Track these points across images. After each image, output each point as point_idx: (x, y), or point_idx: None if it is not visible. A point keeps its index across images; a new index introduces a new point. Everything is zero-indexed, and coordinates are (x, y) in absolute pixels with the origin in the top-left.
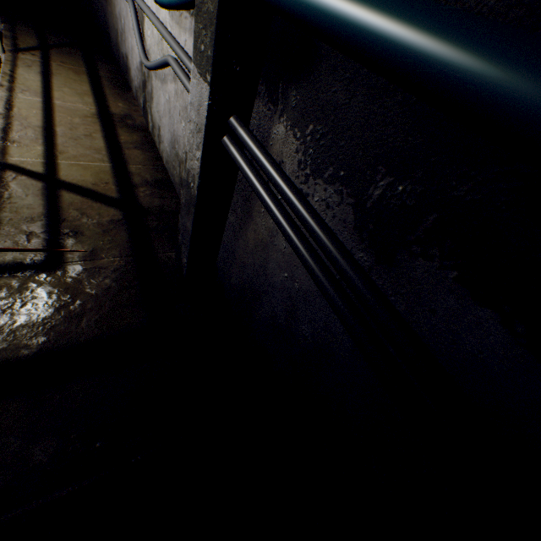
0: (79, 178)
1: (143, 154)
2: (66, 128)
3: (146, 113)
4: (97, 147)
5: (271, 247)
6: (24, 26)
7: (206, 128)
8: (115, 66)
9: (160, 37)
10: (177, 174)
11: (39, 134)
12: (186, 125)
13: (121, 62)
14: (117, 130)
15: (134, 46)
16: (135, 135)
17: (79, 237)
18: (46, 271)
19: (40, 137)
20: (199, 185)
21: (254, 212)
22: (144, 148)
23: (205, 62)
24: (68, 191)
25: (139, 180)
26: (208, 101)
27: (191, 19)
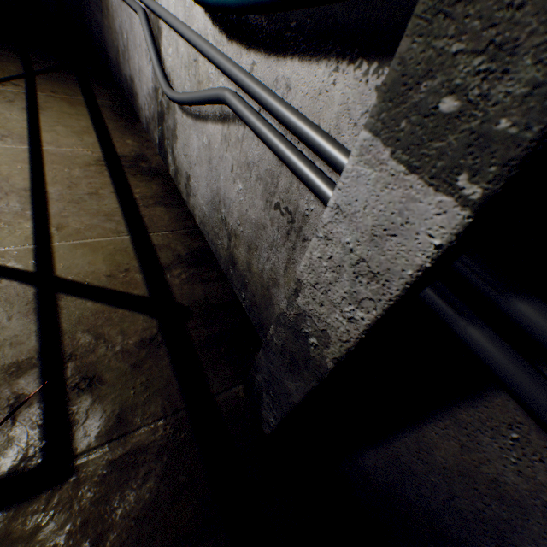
0: (87, 269)
1: (167, 211)
2: (63, 187)
3: (164, 152)
4: (107, 210)
5: (545, 522)
6: (4, 49)
7: (411, 285)
8: (116, 90)
9: (191, 57)
10: (222, 245)
11: (26, 202)
12: (246, 189)
13: (123, 85)
14: (129, 180)
15: (144, 68)
16: (153, 184)
17: (95, 390)
18: (44, 488)
19: (28, 206)
20: (342, 359)
21: (465, 414)
22: (167, 202)
23: (459, 145)
24: (72, 296)
25: (170, 256)
26: (447, 238)
27: (271, 28)
